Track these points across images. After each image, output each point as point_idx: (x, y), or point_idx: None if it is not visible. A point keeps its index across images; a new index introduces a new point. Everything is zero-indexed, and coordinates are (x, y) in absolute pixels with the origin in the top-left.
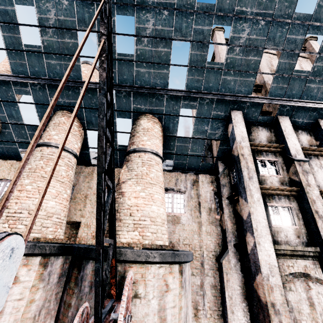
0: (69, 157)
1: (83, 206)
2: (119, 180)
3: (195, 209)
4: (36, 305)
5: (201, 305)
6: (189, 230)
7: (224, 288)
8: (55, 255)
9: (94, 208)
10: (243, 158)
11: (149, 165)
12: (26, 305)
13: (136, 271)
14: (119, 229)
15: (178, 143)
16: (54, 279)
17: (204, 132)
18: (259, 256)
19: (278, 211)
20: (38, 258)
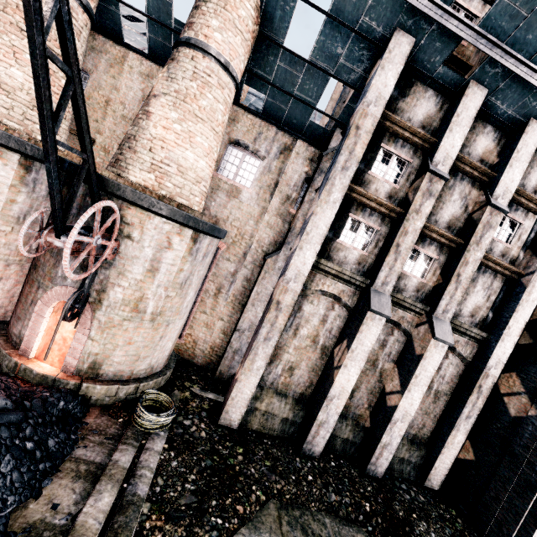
0: (72, 5)
1: (101, 117)
2: (151, 91)
3: (266, 189)
4: (19, 208)
5: (226, 289)
6: (245, 211)
7: (256, 284)
8: (42, 162)
9: (118, 126)
10: (355, 133)
11: (204, 83)
12: (6, 202)
13: (135, 214)
14: (131, 163)
15: (283, 62)
16: (42, 191)
17: (332, 59)
18: (292, 259)
19: (358, 228)
20: (16, 155)
